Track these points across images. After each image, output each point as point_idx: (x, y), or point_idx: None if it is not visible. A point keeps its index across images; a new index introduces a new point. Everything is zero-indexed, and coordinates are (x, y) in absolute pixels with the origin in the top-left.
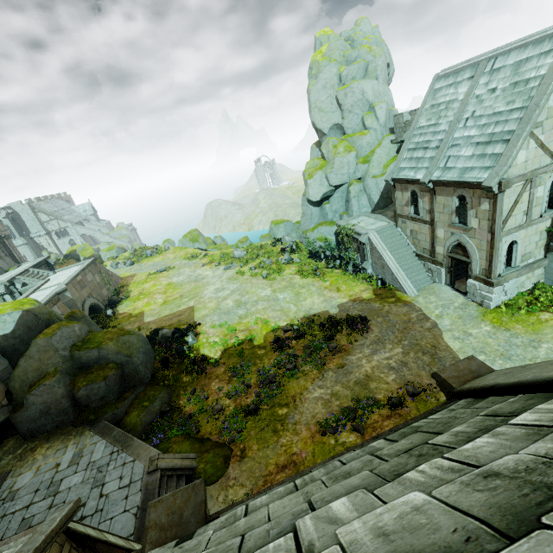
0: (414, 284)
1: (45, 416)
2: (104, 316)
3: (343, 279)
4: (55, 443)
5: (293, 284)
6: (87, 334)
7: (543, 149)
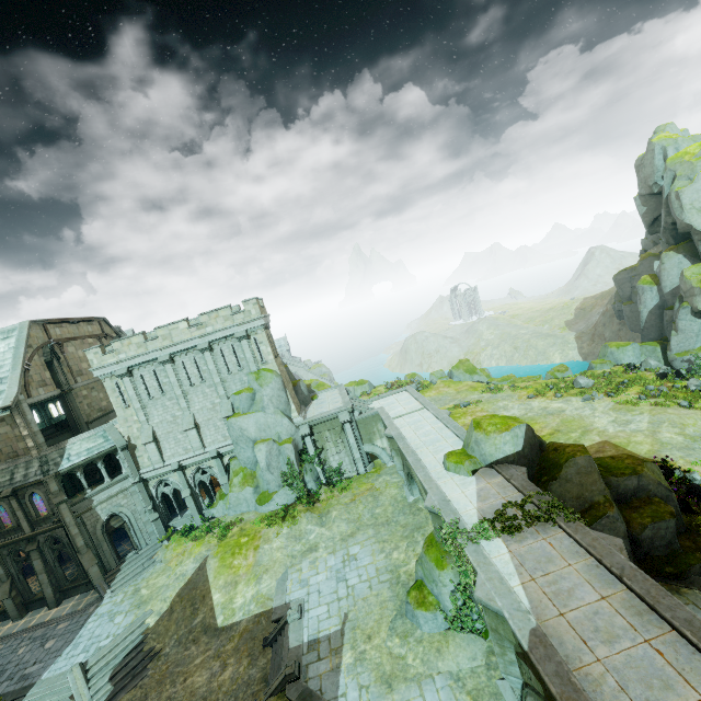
0: None
1: None
2: None
3: None
4: None
5: None
6: None
7: None
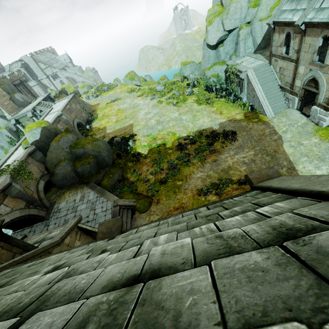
0: (273, 109)
1: (65, 179)
2: (86, 129)
3: (225, 106)
4: (72, 191)
5: (192, 109)
6: (76, 140)
7: None
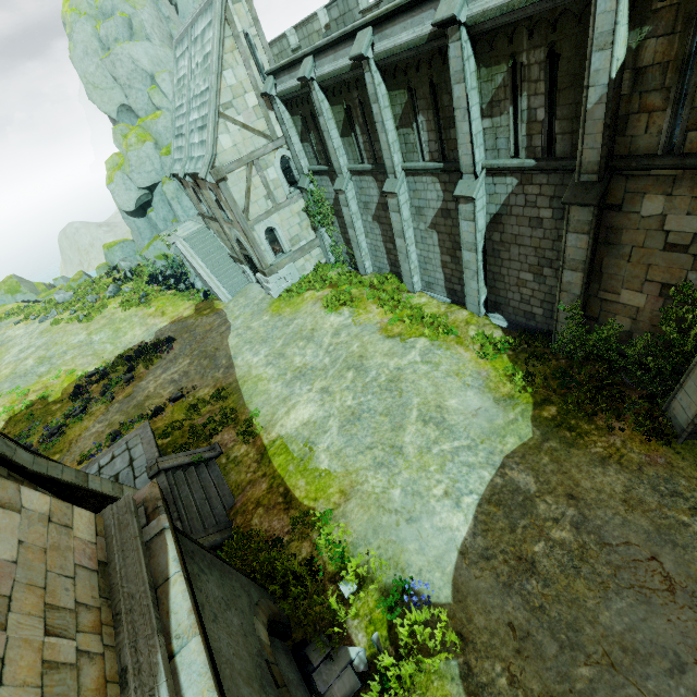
0: (230, 289)
1: None
2: None
3: (172, 300)
4: None
5: (113, 320)
6: None
7: (250, 130)
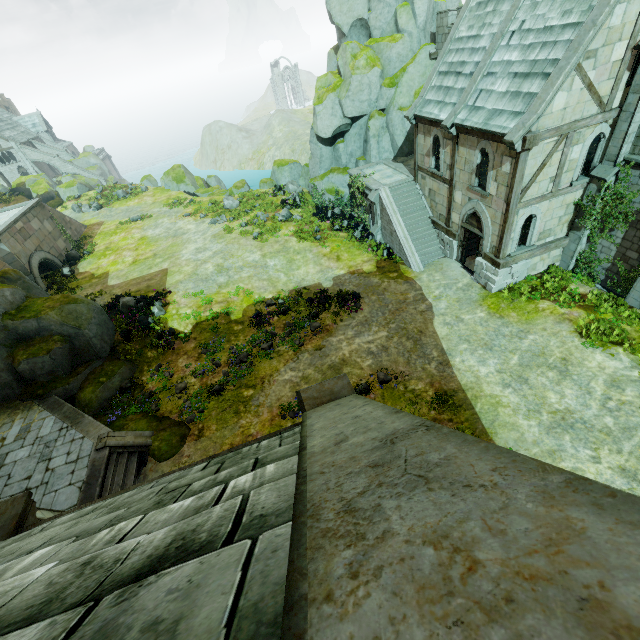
0: (422, 258)
1: None
2: (61, 275)
3: (347, 246)
4: (1, 417)
5: (287, 249)
6: (24, 301)
7: (591, 91)
